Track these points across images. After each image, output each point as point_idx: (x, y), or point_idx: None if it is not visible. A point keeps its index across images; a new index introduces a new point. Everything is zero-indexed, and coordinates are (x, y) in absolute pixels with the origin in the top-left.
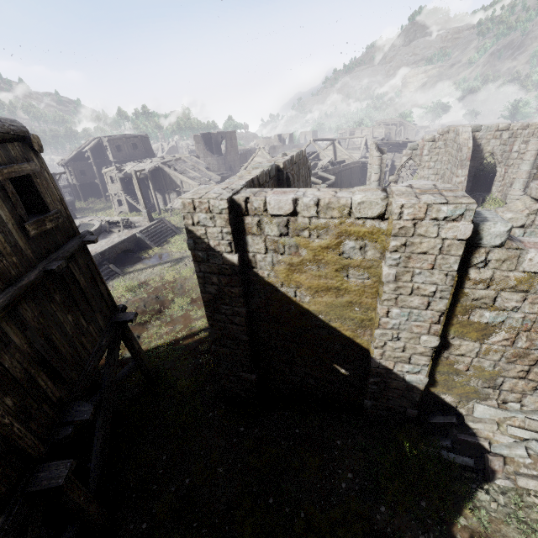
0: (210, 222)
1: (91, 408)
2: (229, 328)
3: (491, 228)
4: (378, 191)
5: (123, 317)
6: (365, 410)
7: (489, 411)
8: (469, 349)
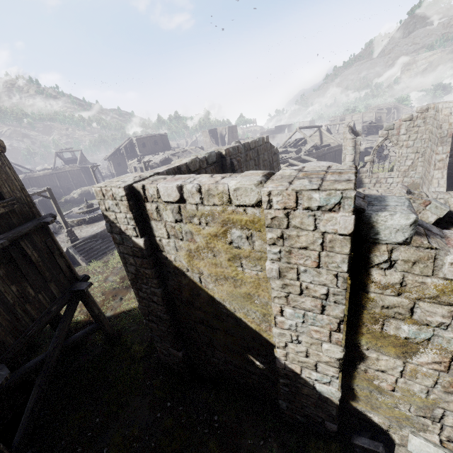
0: (116, 208)
1: (7, 373)
2: (152, 306)
3: (387, 220)
4: (259, 175)
5: (79, 286)
6: (282, 410)
7: (428, 448)
8: (390, 365)
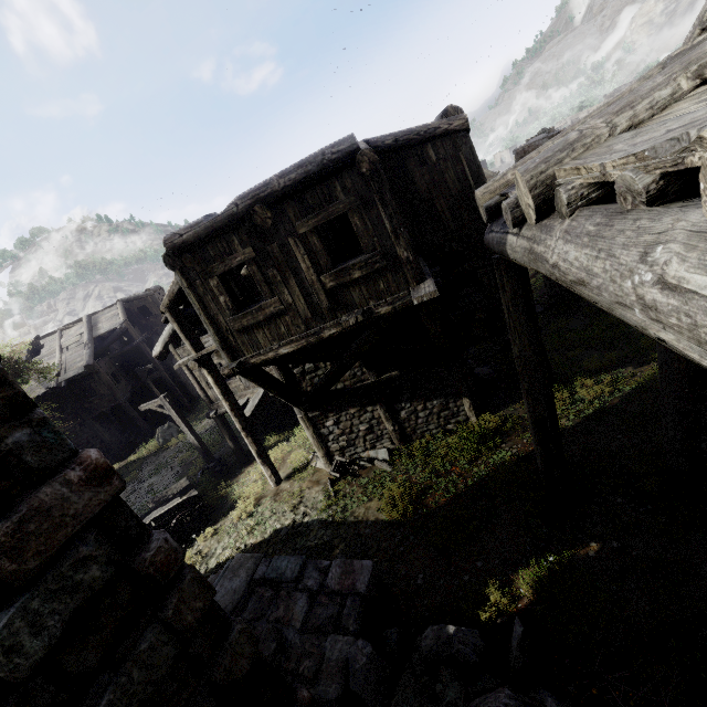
0: None
1: None
2: None
3: None
4: None
5: None
6: None
7: None
8: None
